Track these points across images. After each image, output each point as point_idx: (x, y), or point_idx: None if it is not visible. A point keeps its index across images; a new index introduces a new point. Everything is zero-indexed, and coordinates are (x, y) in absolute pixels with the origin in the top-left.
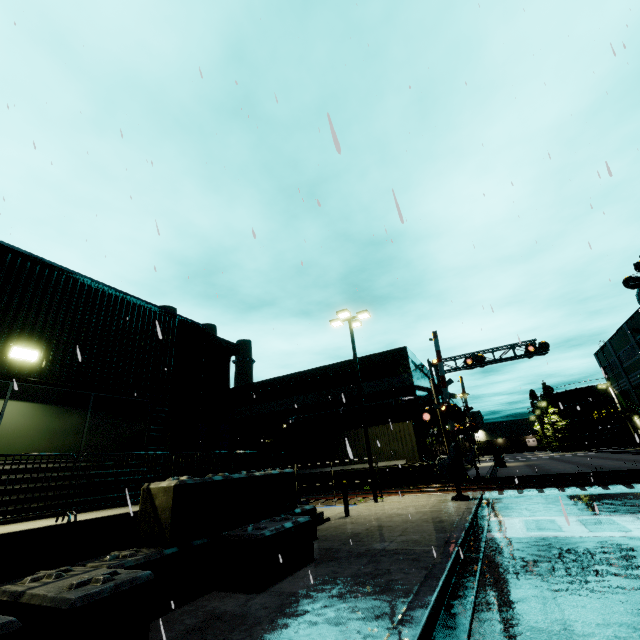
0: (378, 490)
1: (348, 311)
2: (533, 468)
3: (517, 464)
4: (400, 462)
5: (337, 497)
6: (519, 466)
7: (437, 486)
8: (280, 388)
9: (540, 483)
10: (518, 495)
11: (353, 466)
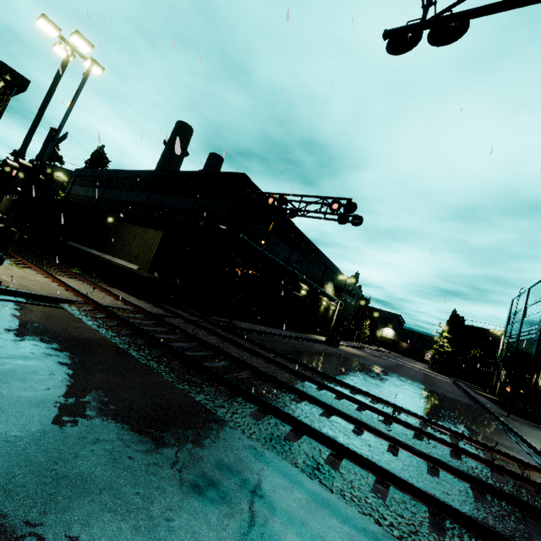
0: (80, 276)
1: (47, 20)
2: (337, 353)
3: (354, 352)
4: (134, 267)
5: (22, 260)
6: (344, 351)
7: (112, 292)
8: (140, 182)
9: (176, 330)
10: (84, 316)
11: (106, 256)
